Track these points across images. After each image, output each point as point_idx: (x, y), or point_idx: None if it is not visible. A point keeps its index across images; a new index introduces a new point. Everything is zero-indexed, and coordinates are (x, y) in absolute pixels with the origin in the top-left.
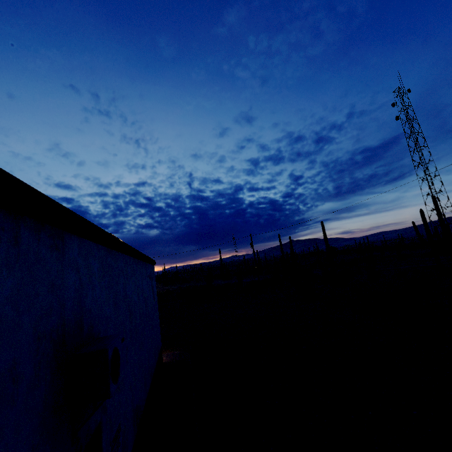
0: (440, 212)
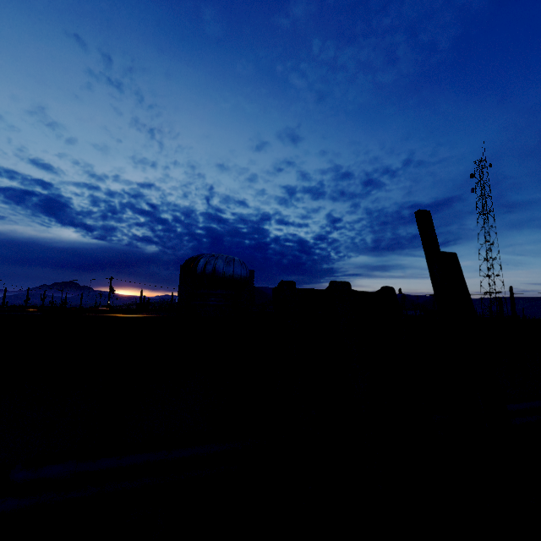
0: (514, 303)
